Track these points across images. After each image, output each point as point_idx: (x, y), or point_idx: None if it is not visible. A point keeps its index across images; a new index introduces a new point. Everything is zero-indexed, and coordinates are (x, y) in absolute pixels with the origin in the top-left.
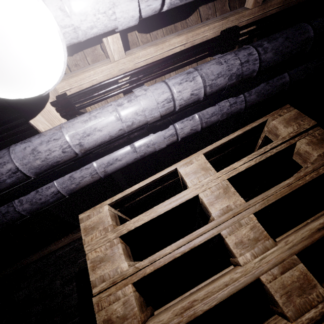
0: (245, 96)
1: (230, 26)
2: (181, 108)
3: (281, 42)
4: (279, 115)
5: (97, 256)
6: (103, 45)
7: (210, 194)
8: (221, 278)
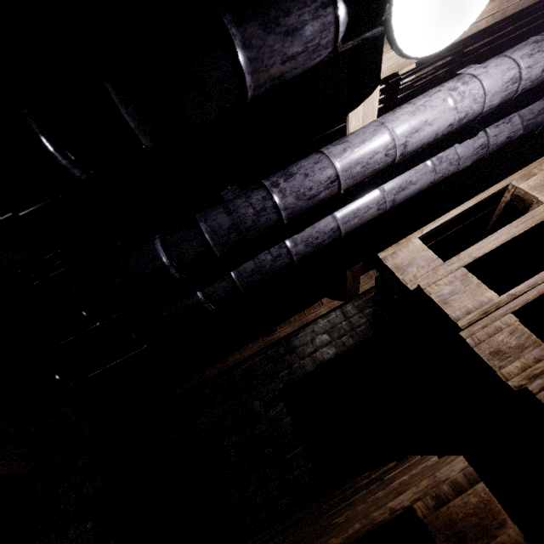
0: None
1: None
2: (519, 95)
3: None
4: None
5: (443, 290)
6: None
7: None
8: None
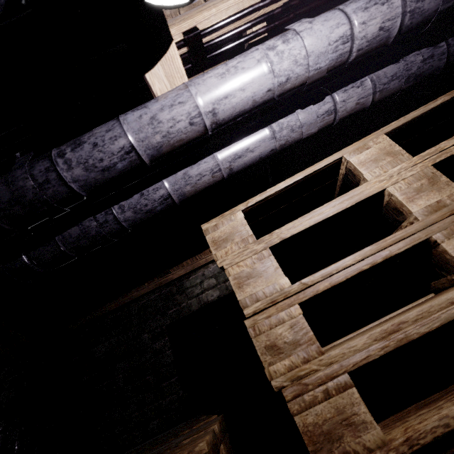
0: (448, 45)
1: None
2: (358, 57)
3: None
4: None
5: (242, 272)
6: None
7: (406, 187)
8: (439, 297)
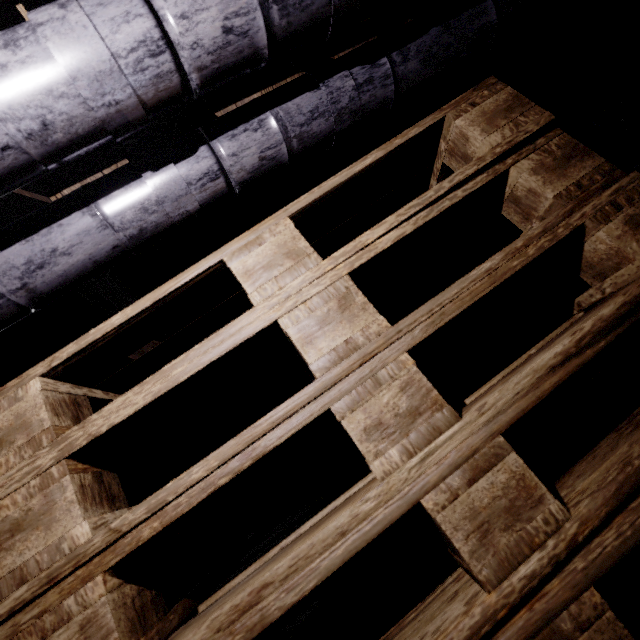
0: (393, 63)
1: None
2: (209, 80)
3: None
4: (472, 105)
5: (5, 520)
6: None
7: (307, 315)
8: (334, 517)
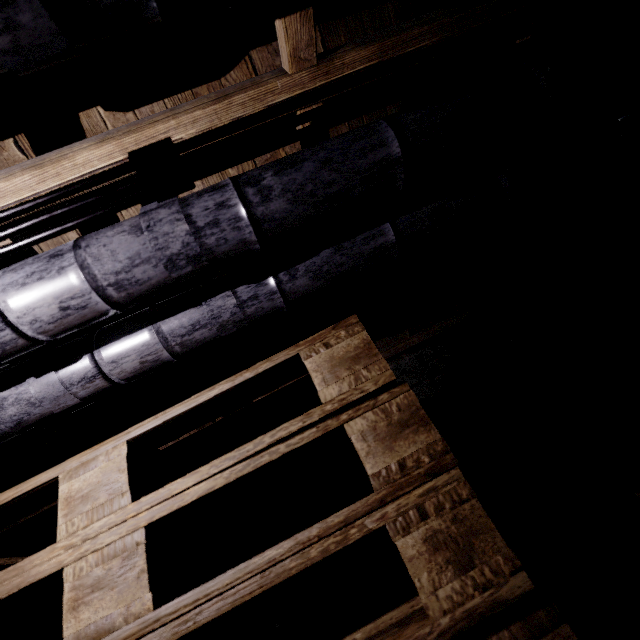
0: (279, 282)
1: (244, 115)
2: (61, 333)
3: (311, 172)
4: (325, 345)
5: None
6: (20, 140)
7: (90, 570)
8: None
